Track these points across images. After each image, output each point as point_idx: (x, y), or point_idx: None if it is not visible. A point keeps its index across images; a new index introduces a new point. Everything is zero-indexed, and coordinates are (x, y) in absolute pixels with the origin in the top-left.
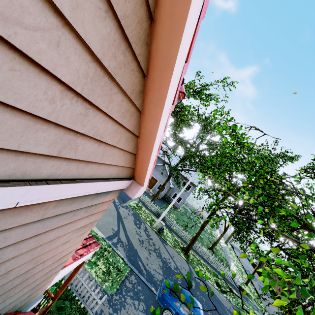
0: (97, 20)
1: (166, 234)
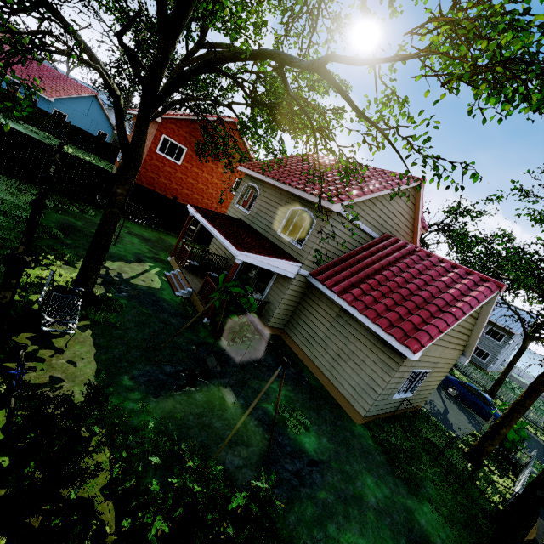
0: (407, 230)
1: (457, 374)
